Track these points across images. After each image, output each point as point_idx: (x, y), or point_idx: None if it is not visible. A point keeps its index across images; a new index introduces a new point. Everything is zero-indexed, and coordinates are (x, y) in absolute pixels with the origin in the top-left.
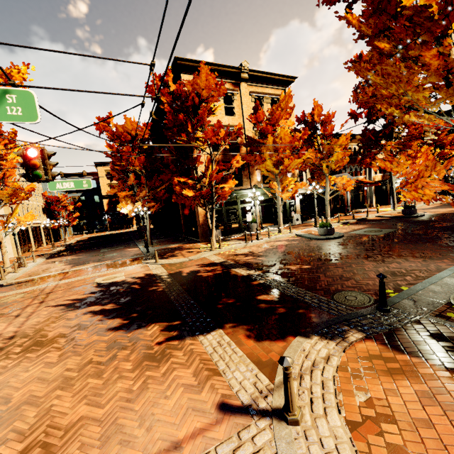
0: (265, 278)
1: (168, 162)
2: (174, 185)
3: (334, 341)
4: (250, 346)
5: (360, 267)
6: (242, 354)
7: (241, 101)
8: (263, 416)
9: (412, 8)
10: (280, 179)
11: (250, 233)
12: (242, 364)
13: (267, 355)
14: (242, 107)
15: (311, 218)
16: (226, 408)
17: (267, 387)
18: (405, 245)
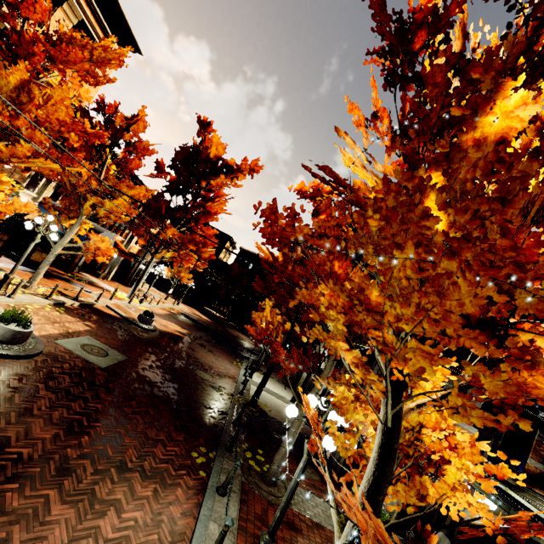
0: None
1: None
2: None
3: None
4: None
5: None
6: None
7: None
8: None
9: None
10: None
11: None
12: None
13: None
14: None
15: None
16: None
17: None
18: (134, 417)
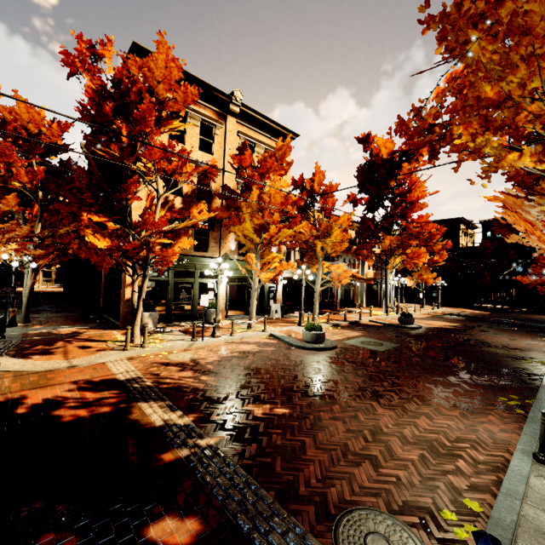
0: (196, 441)
1: (82, 186)
2: (82, 226)
3: None
4: None
5: (373, 423)
6: None
7: (225, 138)
8: None
9: None
10: (261, 252)
11: (203, 325)
12: None
13: None
14: (225, 146)
15: (293, 311)
16: None
17: None
18: (421, 375)
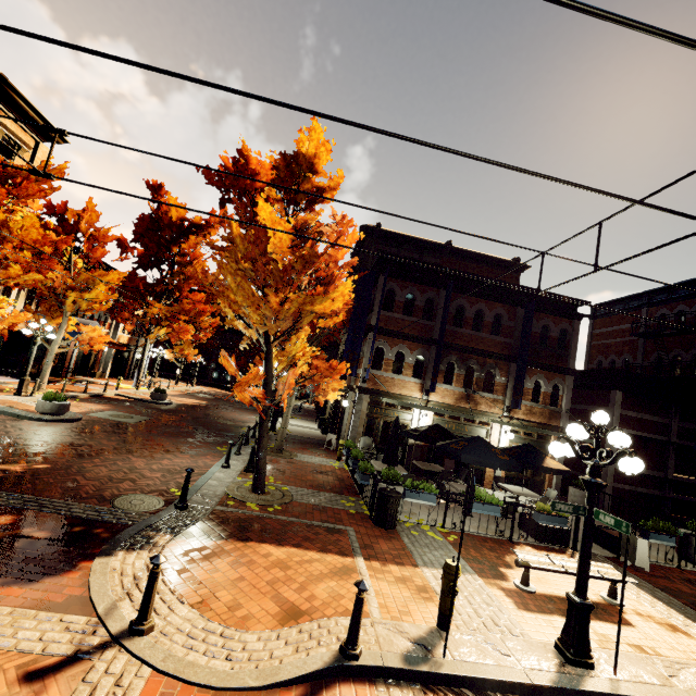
0: None
1: None
2: None
3: (145, 550)
4: (20, 594)
5: (130, 465)
6: (13, 609)
7: None
8: (106, 649)
9: (277, 265)
10: None
11: None
12: (26, 620)
13: (61, 594)
14: None
15: None
16: (40, 674)
17: (89, 624)
18: (168, 438)
